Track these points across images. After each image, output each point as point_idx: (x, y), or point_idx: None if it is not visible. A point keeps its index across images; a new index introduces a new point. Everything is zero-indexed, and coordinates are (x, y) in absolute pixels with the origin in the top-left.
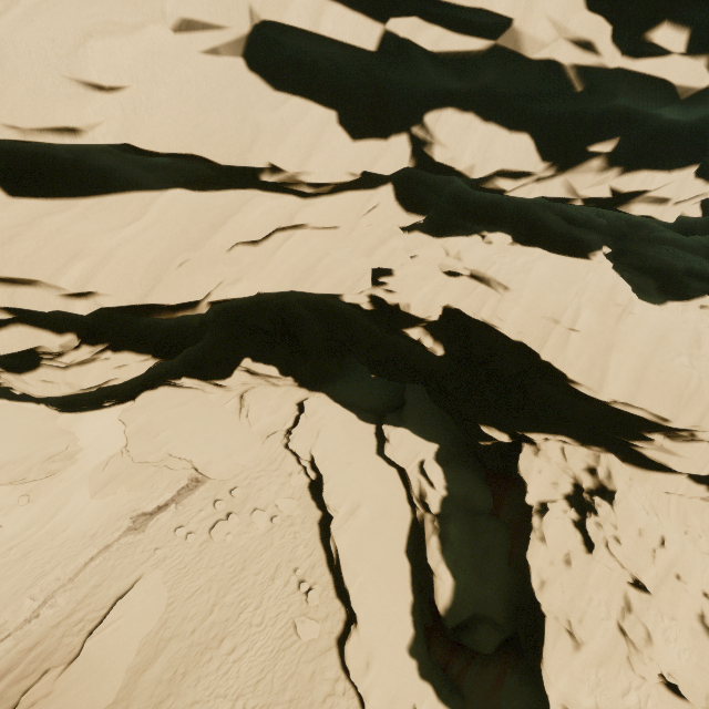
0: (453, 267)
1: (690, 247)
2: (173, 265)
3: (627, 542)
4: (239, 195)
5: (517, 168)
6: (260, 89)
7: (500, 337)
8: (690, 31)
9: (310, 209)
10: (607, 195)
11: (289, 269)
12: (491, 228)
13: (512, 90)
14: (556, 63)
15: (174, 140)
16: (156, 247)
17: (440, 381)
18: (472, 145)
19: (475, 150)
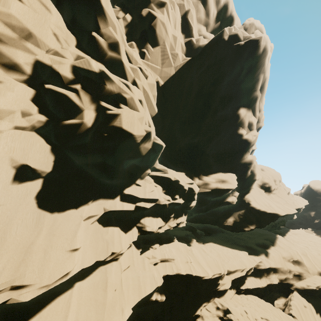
0: (156, 261)
1: (177, 228)
2: (104, 320)
3: (243, 320)
4: (100, 271)
5: (161, 225)
6: (102, 228)
7: (177, 277)
8: (178, 195)
9: (122, 263)
10: (176, 225)
11: (133, 291)
12: (152, 244)
13: (154, 209)
14: (165, 204)
15: (93, 258)
16: (92, 317)
17: (160, 318)
18: (155, 224)
19: (156, 225)
